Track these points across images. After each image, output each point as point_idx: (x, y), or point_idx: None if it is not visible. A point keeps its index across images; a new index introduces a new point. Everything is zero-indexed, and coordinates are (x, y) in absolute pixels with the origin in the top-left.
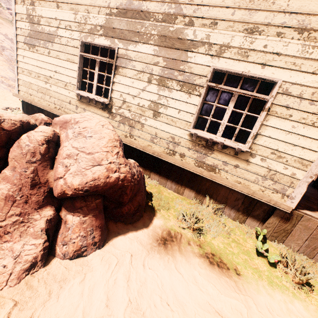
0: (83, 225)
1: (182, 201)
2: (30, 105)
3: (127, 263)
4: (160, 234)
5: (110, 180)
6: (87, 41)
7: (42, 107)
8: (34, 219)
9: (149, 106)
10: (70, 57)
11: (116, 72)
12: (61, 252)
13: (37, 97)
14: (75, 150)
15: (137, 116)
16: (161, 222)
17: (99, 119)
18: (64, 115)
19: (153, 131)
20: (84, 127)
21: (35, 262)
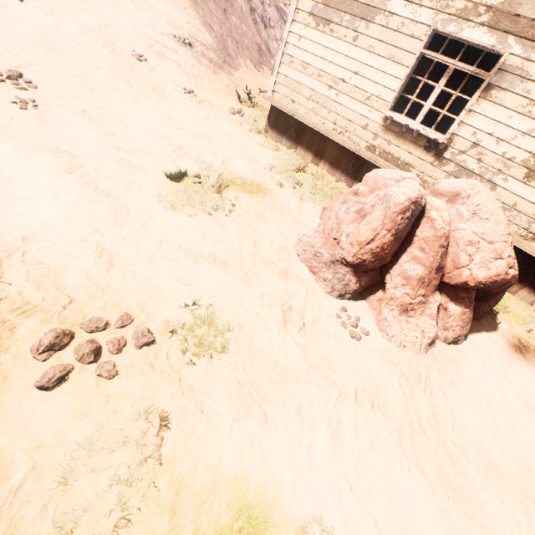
0: (463, 316)
1: (520, 304)
2: (284, 115)
3: (498, 361)
4: (512, 340)
5: (507, 277)
6: (446, 32)
7: (313, 125)
8: (429, 302)
9: (525, 161)
10: (397, 53)
11: (483, 94)
12: (442, 335)
13: (304, 107)
14: (475, 236)
15: (491, 172)
16: (506, 326)
17: (485, 190)
18: (448, 182)
19: (510, 199)
20: (477, 204)
21: (433, 339)
